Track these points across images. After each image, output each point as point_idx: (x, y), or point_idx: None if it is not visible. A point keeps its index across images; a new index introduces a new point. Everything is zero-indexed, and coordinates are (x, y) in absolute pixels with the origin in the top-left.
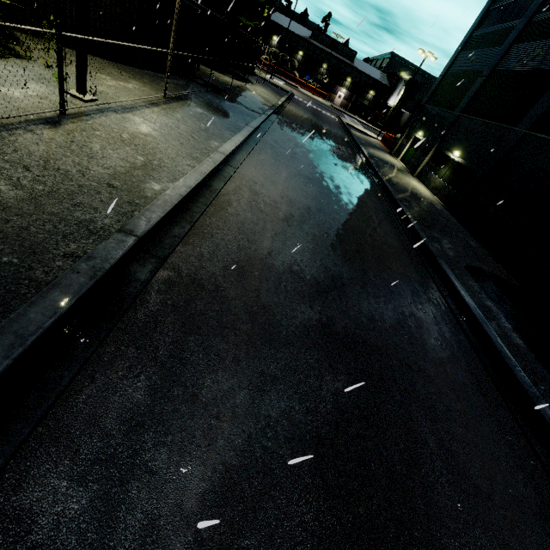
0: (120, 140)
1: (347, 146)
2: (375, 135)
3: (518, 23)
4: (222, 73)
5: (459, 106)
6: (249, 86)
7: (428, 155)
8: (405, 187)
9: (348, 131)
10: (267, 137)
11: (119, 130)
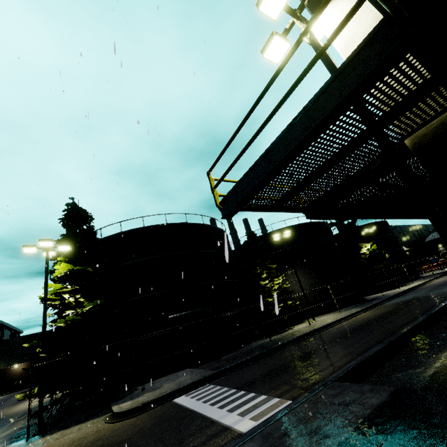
0: (322, 324)
1: None
2: None
3: None
4: (384, 291)
5: None
6: (404, 287)
7: None
8: None
9: None
10: (387, 302)
11: (322, 323)
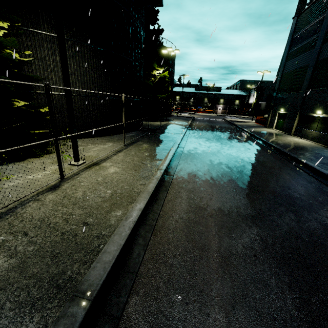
0: (96, 183)
1: (237, 132)
2: (250, 120)
3: (319, 34)
4: (155, 121)
5: (303, 87)
6: (170, 122)
7: (295, 120)
8: (291, 145)
9: (233, 124)
10: (187, 145)
11: (96, 176)
